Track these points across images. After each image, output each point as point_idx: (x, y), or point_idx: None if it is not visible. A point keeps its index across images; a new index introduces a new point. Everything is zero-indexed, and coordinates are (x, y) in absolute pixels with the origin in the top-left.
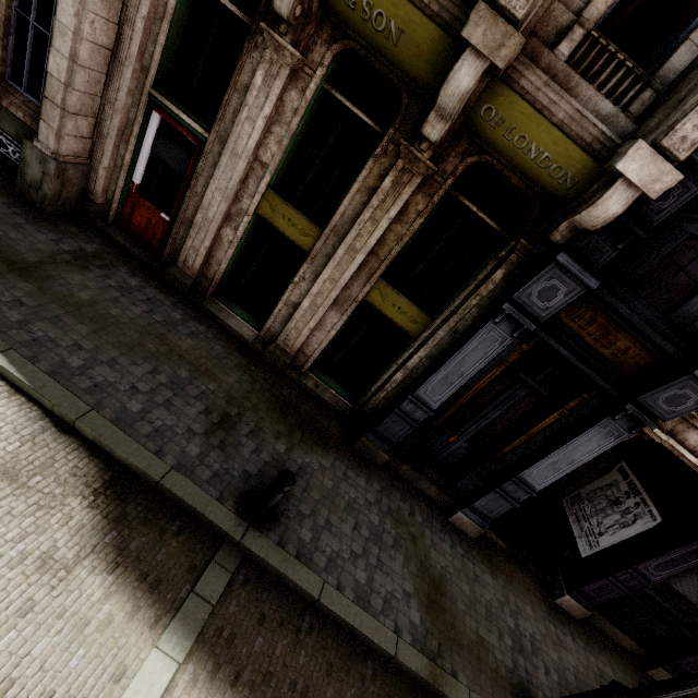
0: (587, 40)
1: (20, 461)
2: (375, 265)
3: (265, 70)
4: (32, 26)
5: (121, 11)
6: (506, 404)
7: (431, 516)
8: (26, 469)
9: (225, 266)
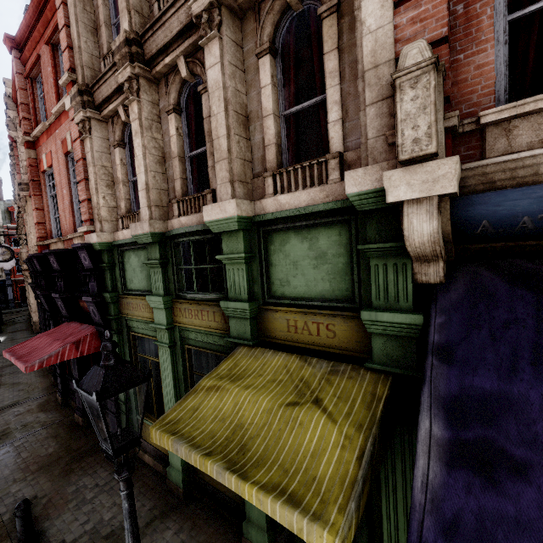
0: None
1: None
2: None
3: None
4: None
5: None
6: None
7: None
8: None
9: None
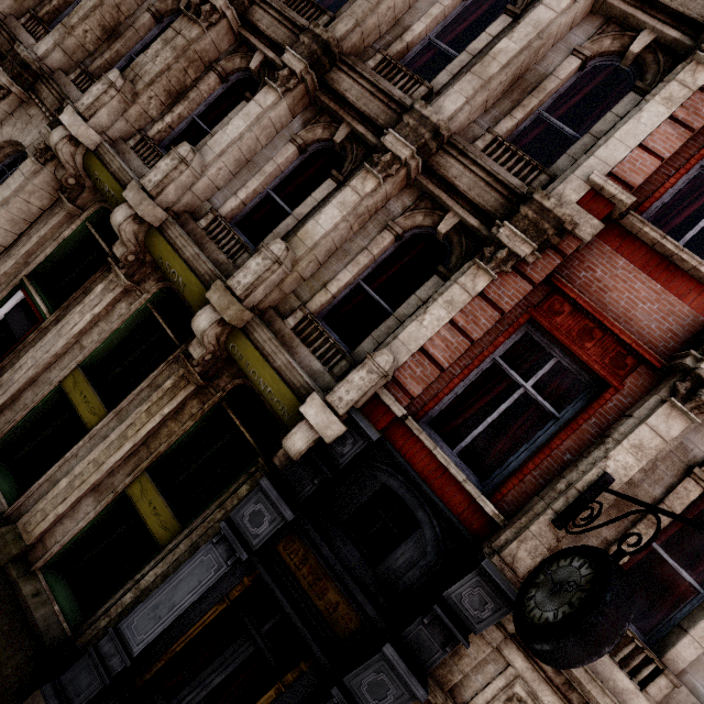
0: (306, 320)
1: None
2: (145, 456)
3: (105, 285)
4: None
5: (28, 229)
6: (231, 663)
7: None
8: None
9: (10, 427)
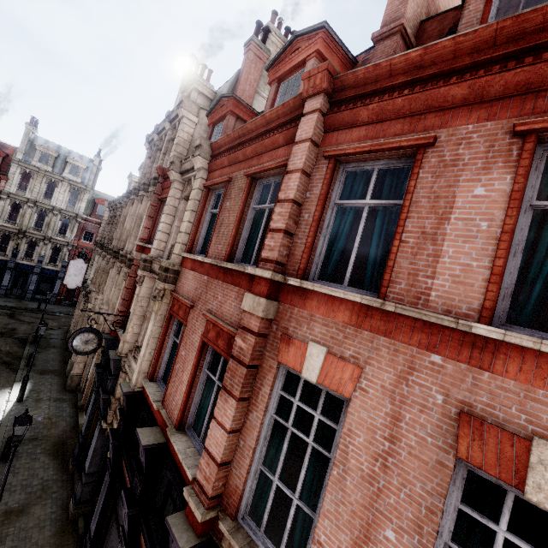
0: None
1: None
2: None
3: None
4: None
5: None
6: None
7: (62, 499)
8: None
9: (88, 397)
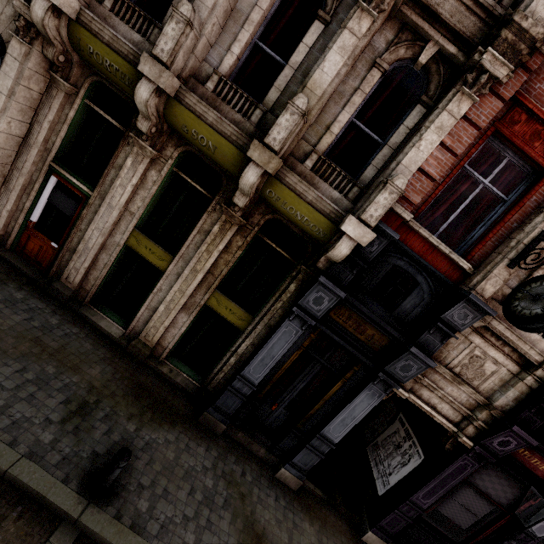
0: (320, 160)
1: None
2: (212, 280)
3: (133, 158)
4: None
5: (33, 116)
6: (308, 377)
7: (260, 474)
8: None
9: (100, 281)
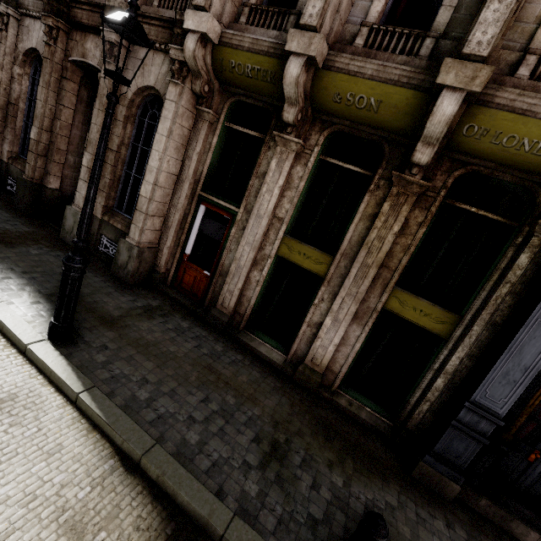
0: None
1: (87, 512)
2: (388, 276)
3: (277, 158)
4: (132, 176)
5: (184, 154)
6: None
7: None
8: (92, 522)
9: (254, 301)
